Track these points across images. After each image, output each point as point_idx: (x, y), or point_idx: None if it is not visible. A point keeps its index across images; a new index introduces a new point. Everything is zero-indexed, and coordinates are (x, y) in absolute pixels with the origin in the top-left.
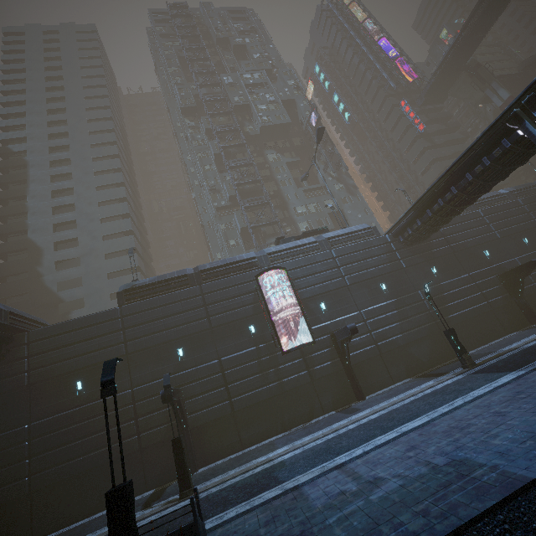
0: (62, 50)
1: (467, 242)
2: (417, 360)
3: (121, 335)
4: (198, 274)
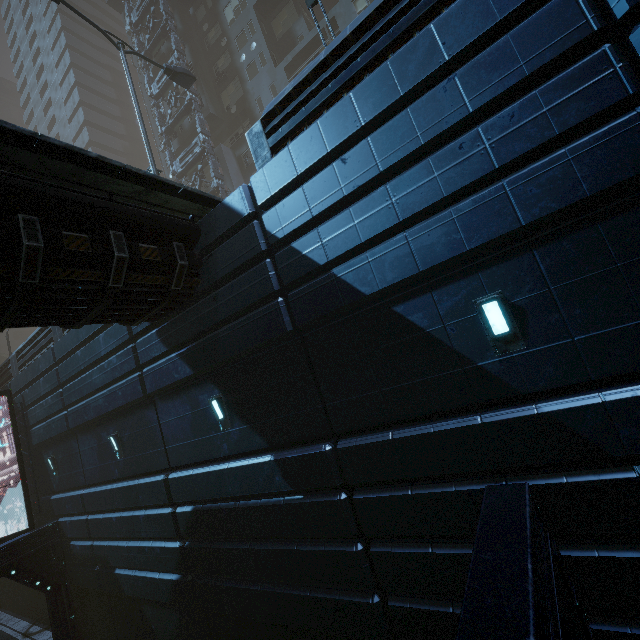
0: (30, 0)
1: (368, 262)
2: (154, 639)
3: None
4: None
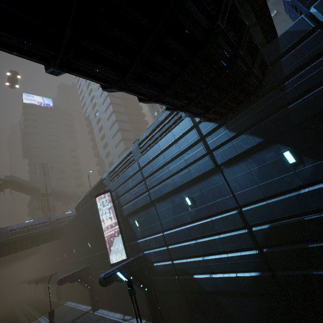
0: None
1: None
2: (230, 320)
3: (76, 231)
4: (89, 195)
